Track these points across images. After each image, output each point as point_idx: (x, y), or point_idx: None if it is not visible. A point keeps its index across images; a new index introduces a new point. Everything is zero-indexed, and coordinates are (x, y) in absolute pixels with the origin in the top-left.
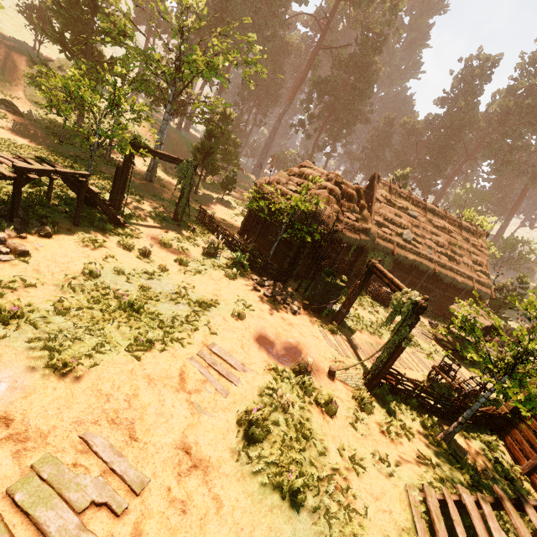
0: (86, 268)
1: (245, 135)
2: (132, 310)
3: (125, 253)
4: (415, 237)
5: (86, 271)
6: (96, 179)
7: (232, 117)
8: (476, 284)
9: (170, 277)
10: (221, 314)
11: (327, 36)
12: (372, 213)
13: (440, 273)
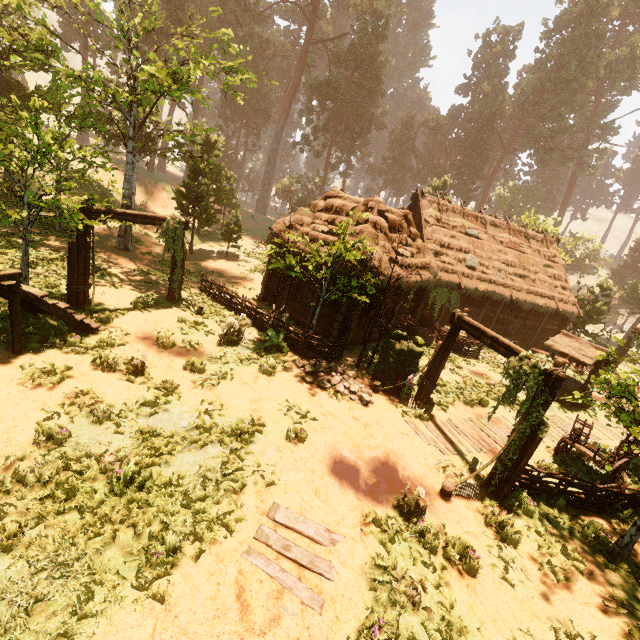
0: (41, 433)
1: (237, 165)
2: (134, 487)
3: (106, 379)
4: (481, 260)
5: (41, 438)
6: (44, 264)
7: (218, 146)
8: (559, 303)
9: (183, 399)
10: (271, 442)
11: (315, 28)
12: (424, 241)
13: (517, 300)
